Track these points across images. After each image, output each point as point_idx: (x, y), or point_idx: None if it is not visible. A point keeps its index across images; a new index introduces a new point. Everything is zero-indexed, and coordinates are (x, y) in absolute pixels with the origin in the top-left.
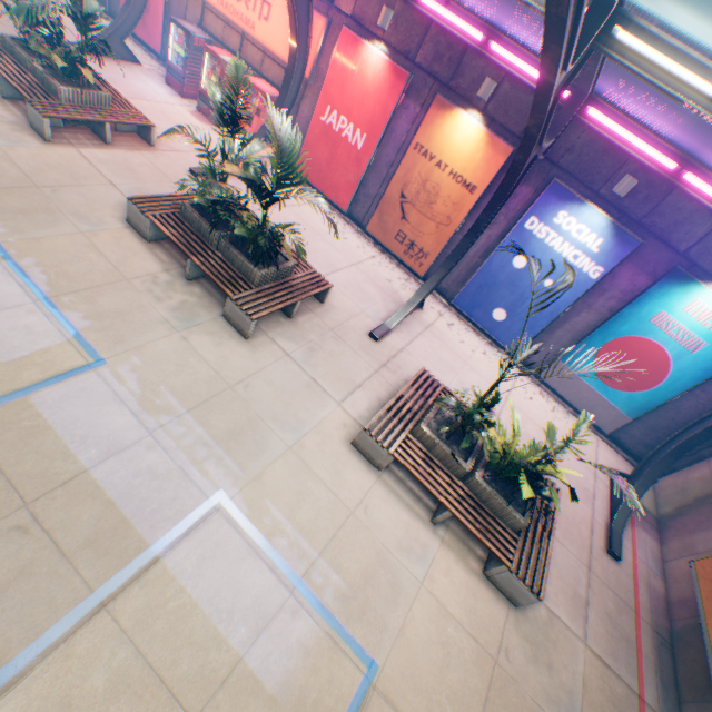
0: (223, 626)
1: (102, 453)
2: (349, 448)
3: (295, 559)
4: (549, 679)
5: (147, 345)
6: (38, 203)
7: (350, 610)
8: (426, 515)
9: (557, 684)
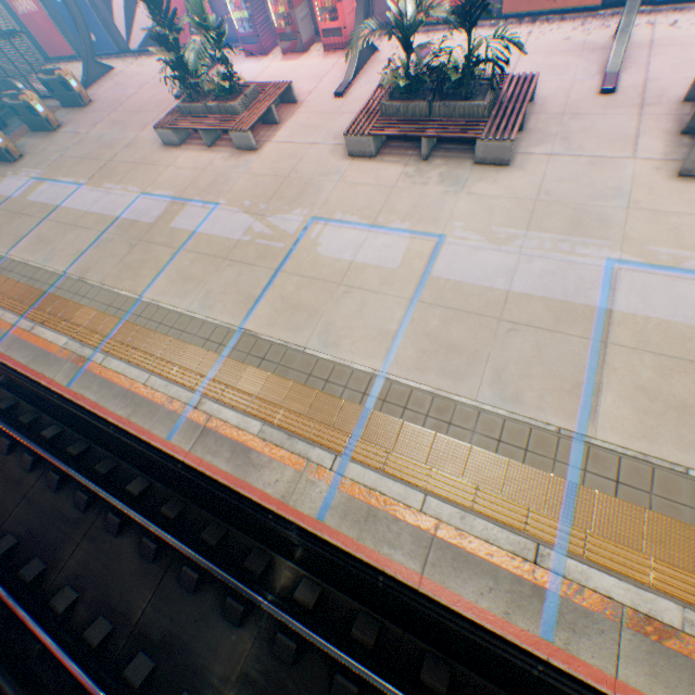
0: None
1: (505, 279)
2: (679, 182)
3: None
4: None
5: (452, 213)
6: (298, 185)
7: None
8: None
9: None
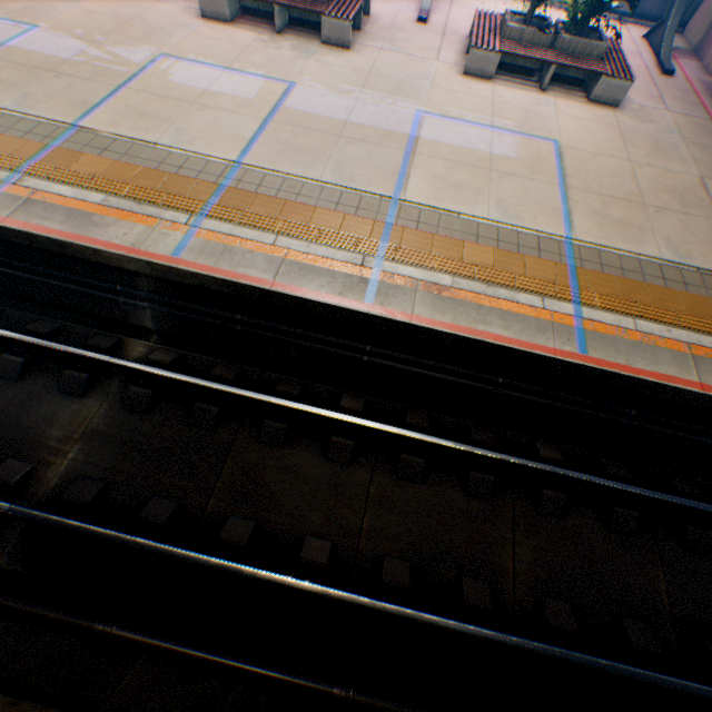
0: (471, 148)
1: (345, 115)
2: (464, 78)
3: (481, 123)
4: (653, 127)
5: (303, 72)
6: (145, 29)
7: (526, 131)
8: (535, 91)
9: (659, 128)
